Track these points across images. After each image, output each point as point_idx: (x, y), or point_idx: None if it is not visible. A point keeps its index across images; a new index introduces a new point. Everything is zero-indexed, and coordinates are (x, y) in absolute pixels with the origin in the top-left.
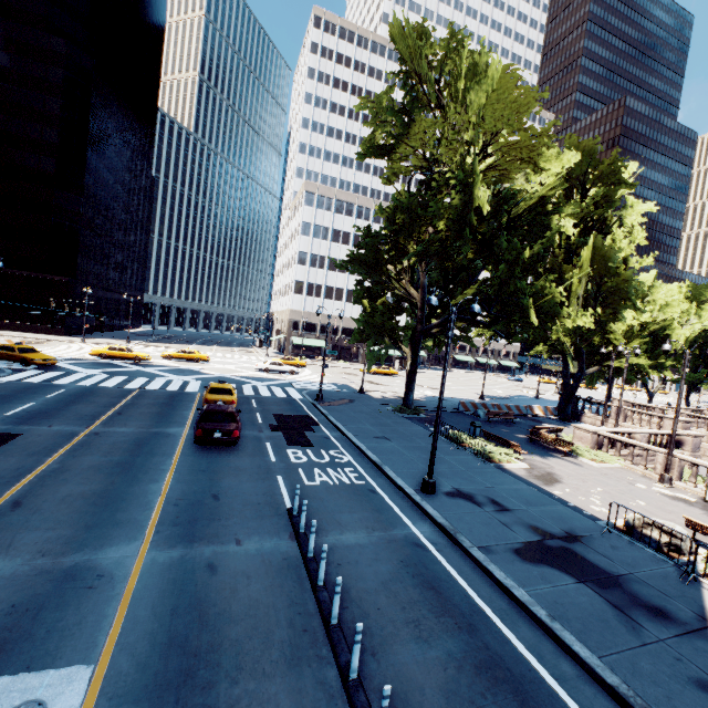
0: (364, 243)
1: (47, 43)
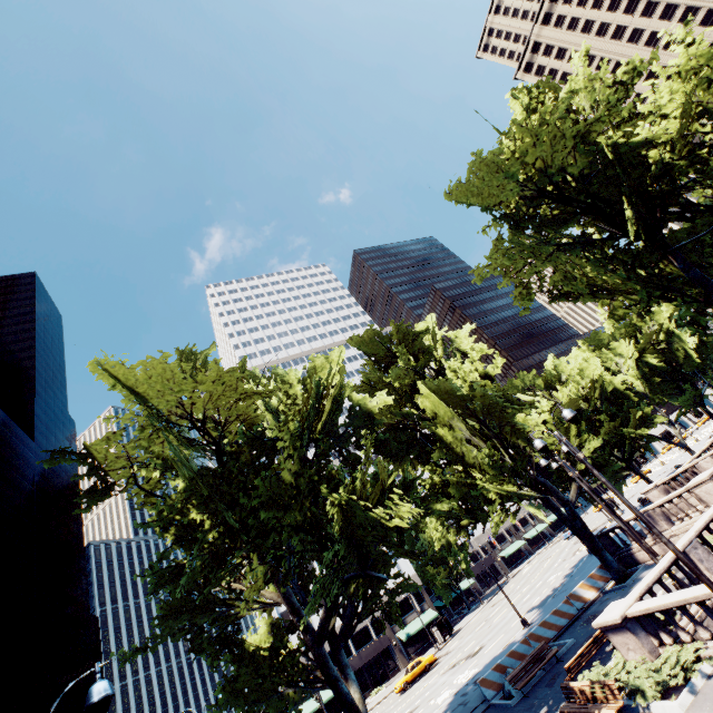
0: (167, 589)
1: None
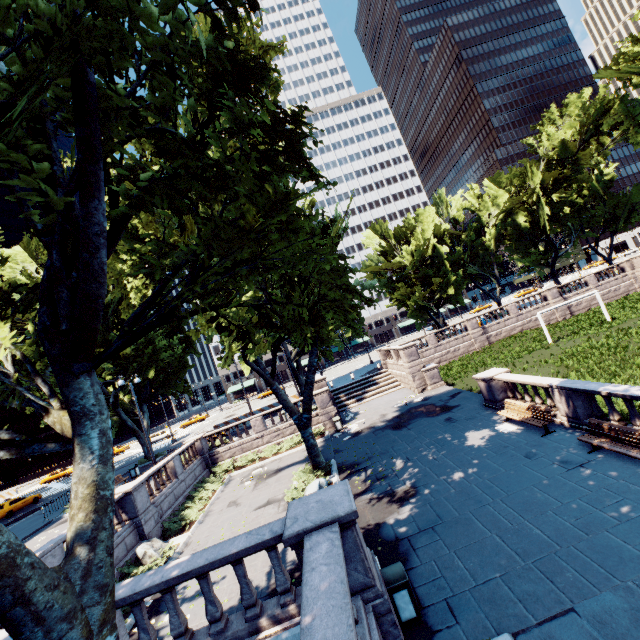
0: None
1: None
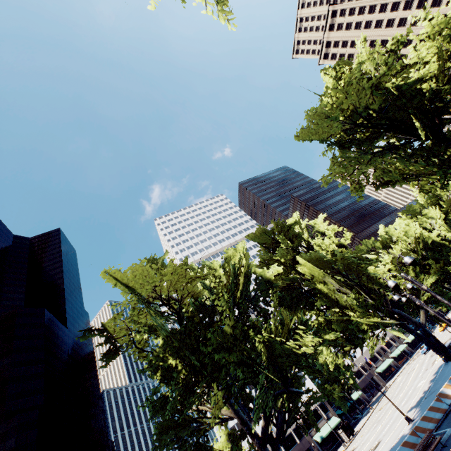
0: (159, 414)
1: (5, 427)
